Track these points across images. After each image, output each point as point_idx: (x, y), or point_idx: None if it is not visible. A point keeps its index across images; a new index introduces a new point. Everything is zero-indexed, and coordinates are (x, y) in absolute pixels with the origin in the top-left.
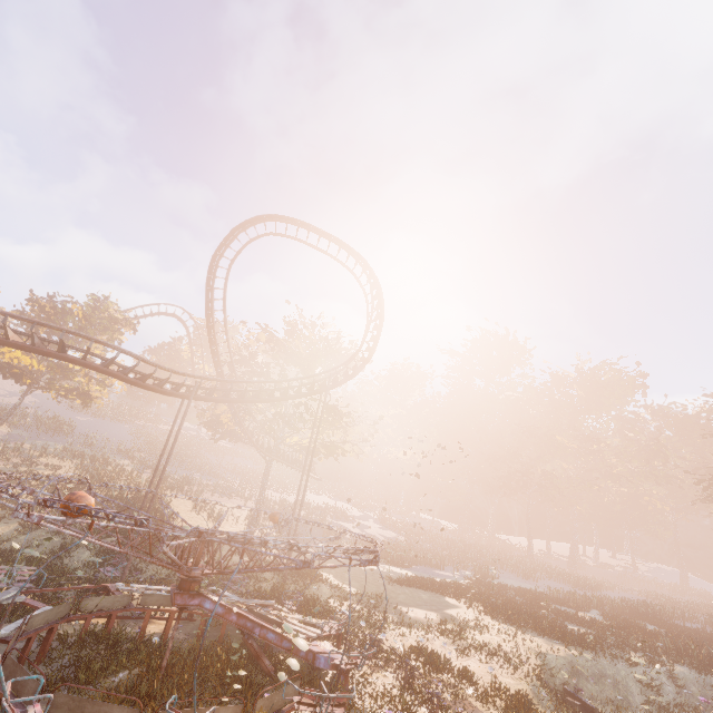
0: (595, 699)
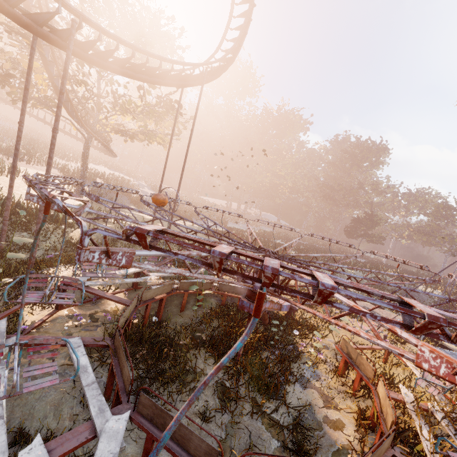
0: None
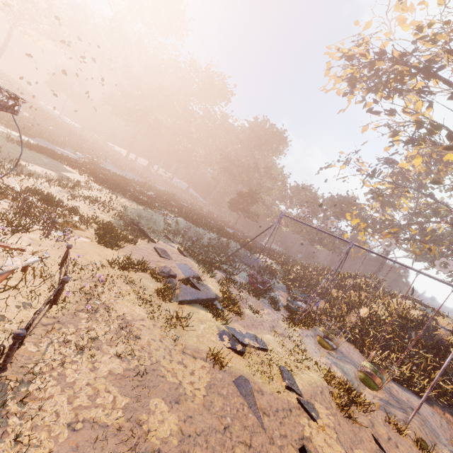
0: (144, 226)
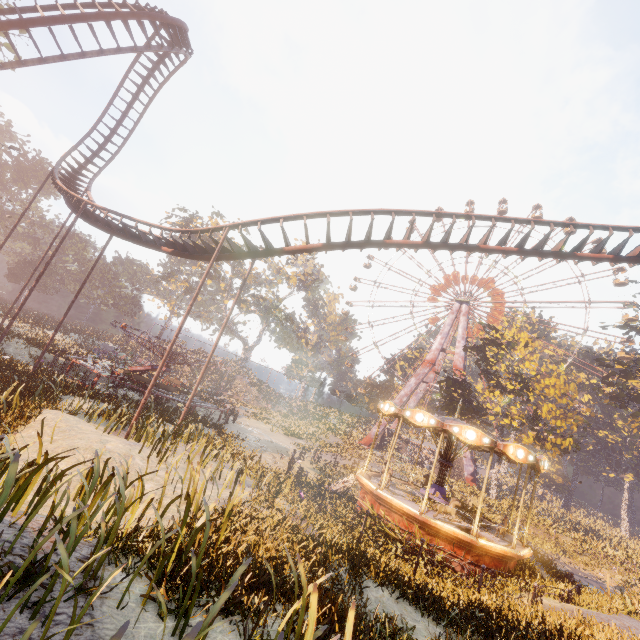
0: None
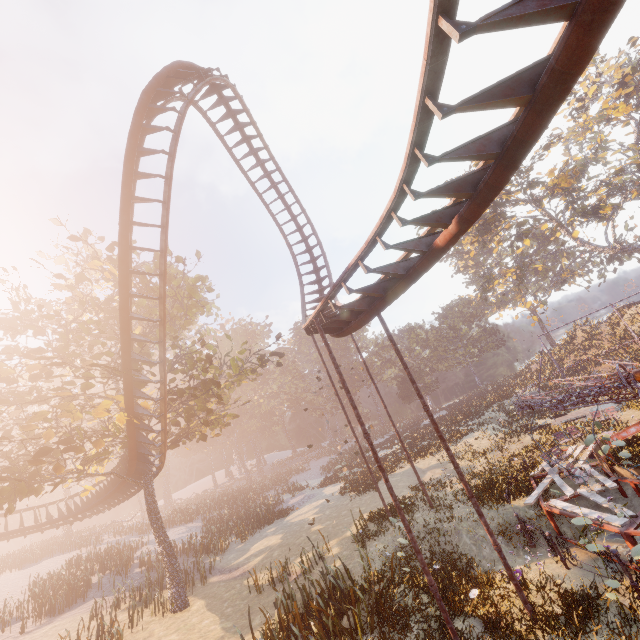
0: None
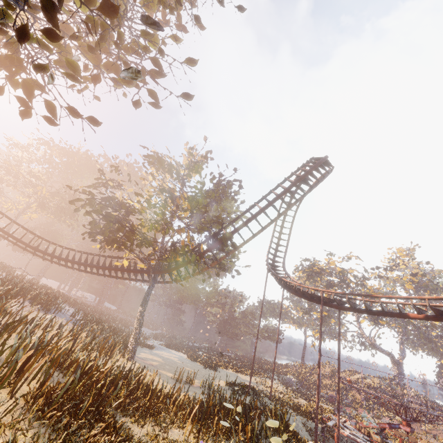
0: None
